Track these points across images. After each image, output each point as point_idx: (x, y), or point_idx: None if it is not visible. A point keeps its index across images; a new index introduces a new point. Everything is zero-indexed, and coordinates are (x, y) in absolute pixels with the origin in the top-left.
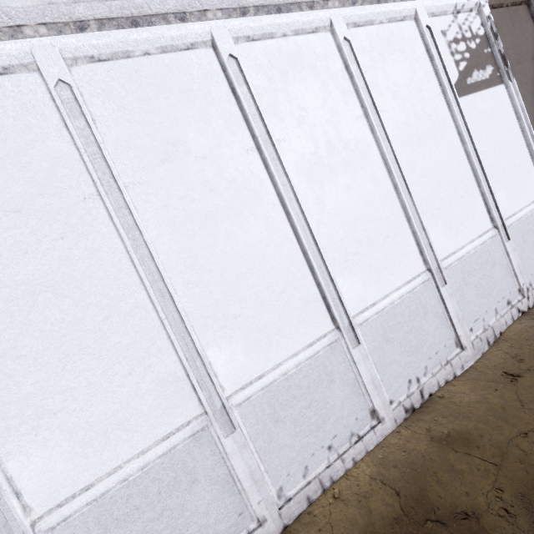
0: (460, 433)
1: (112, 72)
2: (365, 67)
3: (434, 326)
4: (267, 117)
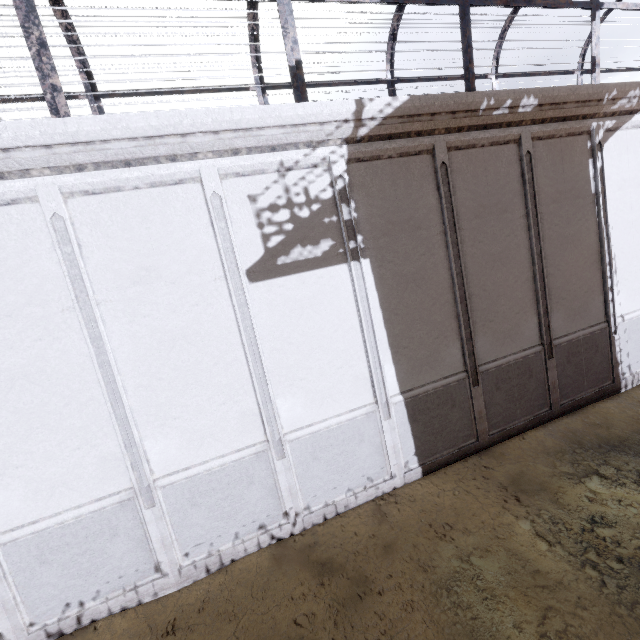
0: None
1: None
2: (92, 246)
3: (125, 549)
4: None
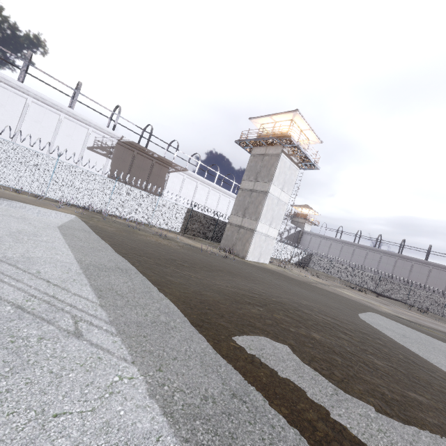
0: None
1: (1, 89)
2: (64, 126)
3: None
4: (28, 116)
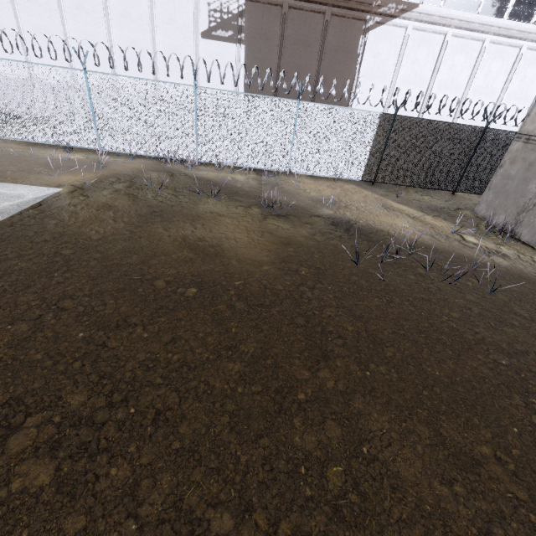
0: None
1: None
2: (158, 5)
3: None
4: (111, 9)
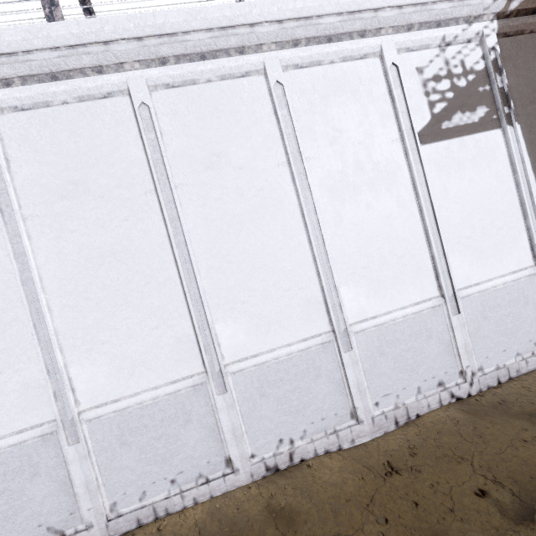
0: (292, 511)
1: (32, 119)
2: (300, 111)
3: (326, 391)
4: (173, 161)
